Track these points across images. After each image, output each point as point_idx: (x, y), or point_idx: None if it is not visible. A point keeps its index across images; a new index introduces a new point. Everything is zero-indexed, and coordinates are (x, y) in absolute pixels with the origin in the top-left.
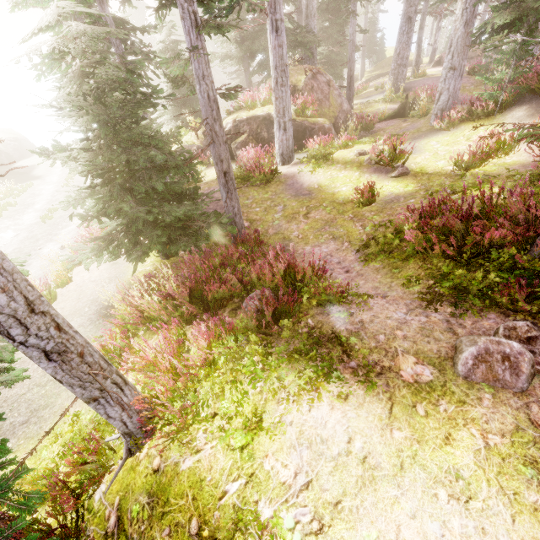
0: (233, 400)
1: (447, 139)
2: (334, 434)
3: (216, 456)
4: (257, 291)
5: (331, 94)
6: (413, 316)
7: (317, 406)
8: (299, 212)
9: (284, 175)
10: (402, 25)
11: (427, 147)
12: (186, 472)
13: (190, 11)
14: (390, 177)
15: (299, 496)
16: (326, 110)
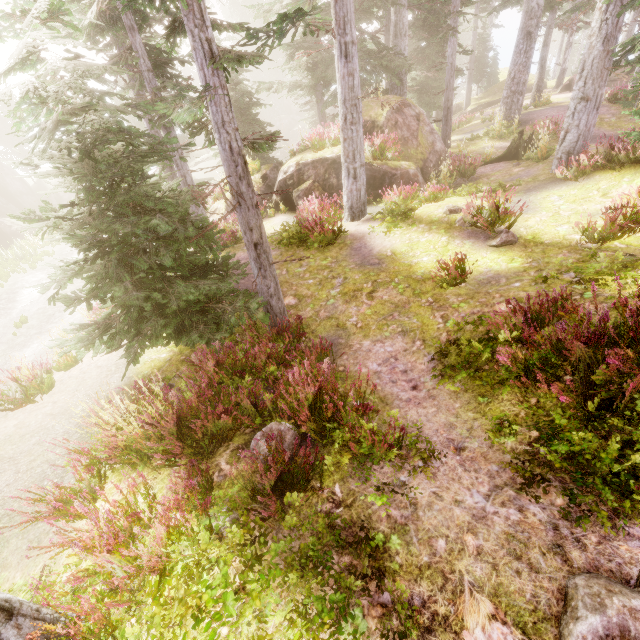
0: None
1: (574, 193)
2: None
3: None
4: (274, 423)
5: (420, 131)
6: (497, 506)
7: None
8: (363, 289)
9: (351, 234)
10: (518, 43)
11: (545, 203)
12: None
13: (202, 39)
14: (489, 246)
15: None
16: (413, 151)
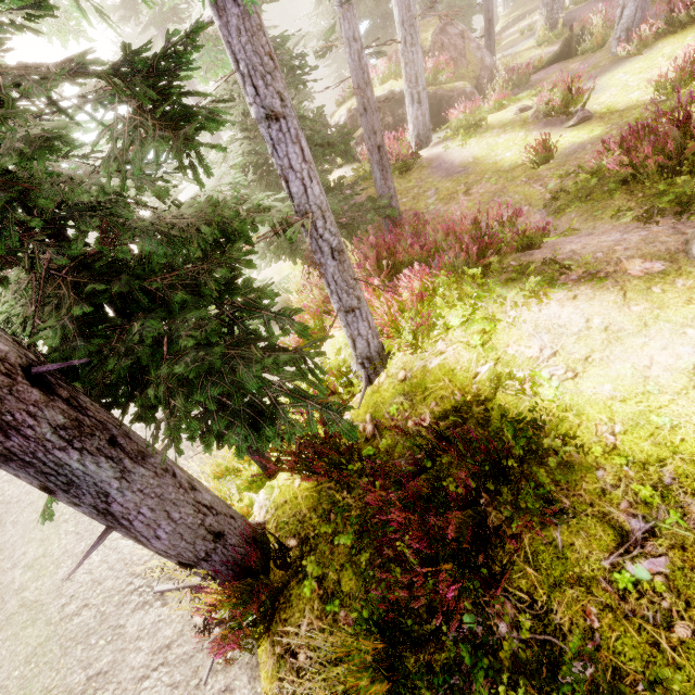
0: (464, 311)
1: (639, 66)
2: (570, 320)
3: (460, 353)
4: (444, 253)
5: (467, 49)
6: (631, 233)
7: (546, 307)
8: (457, 191)
9: (426, 158)
10: None
11: (611, 82)
12: (437, 367)
13: None
14: (567, 127)
15: (549, 361)
16: (464, 71)
